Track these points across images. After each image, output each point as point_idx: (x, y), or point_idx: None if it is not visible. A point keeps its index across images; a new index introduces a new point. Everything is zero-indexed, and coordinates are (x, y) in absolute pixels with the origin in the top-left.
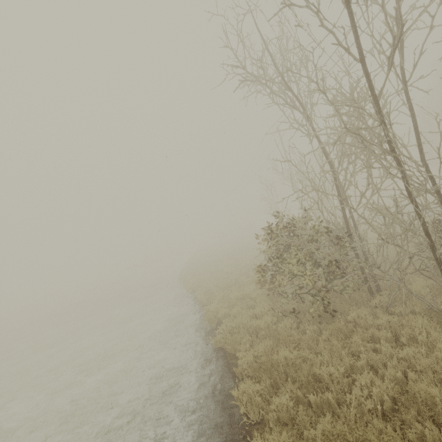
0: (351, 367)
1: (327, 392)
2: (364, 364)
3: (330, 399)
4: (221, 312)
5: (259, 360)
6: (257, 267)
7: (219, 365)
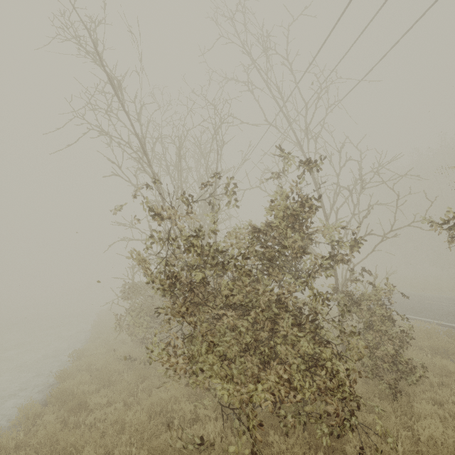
0: (125, 403)
1: (81, 414)
2: (133, 402)
3: (80, 420)
4: (90, 351)
5: (58, 388)
6: (117, 315)
7: (45, 395)
